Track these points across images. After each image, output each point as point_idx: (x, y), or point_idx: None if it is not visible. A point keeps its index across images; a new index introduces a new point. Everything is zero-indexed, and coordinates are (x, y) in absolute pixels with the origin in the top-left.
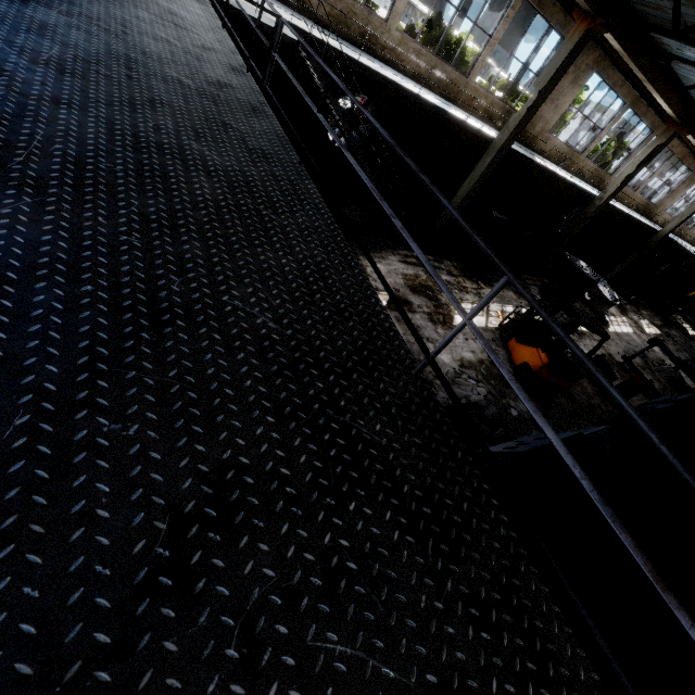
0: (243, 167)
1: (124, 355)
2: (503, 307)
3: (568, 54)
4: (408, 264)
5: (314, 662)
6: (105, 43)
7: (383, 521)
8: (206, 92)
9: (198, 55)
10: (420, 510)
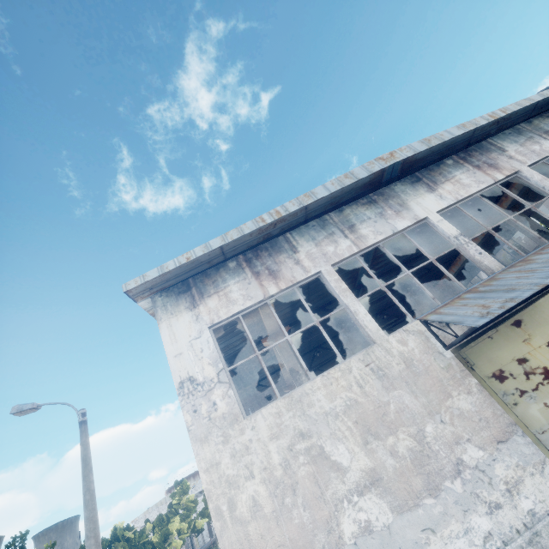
0: None
1: None
2: None
3: None
4: None
5: None
6: None
7: None
8: None
9: None
10: None
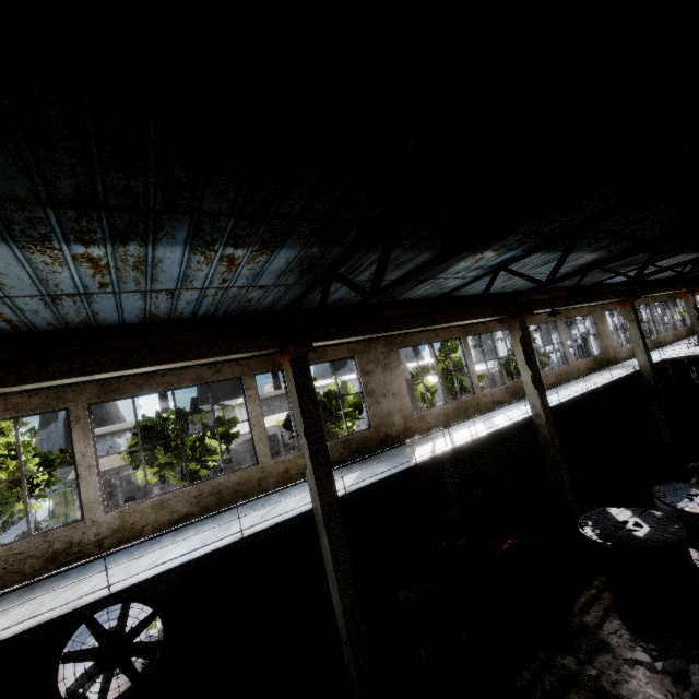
0: None
1: None
2: None
3: (296, 387)
4: None
5: None
6: None
7: None
8: None
9: None
10: None
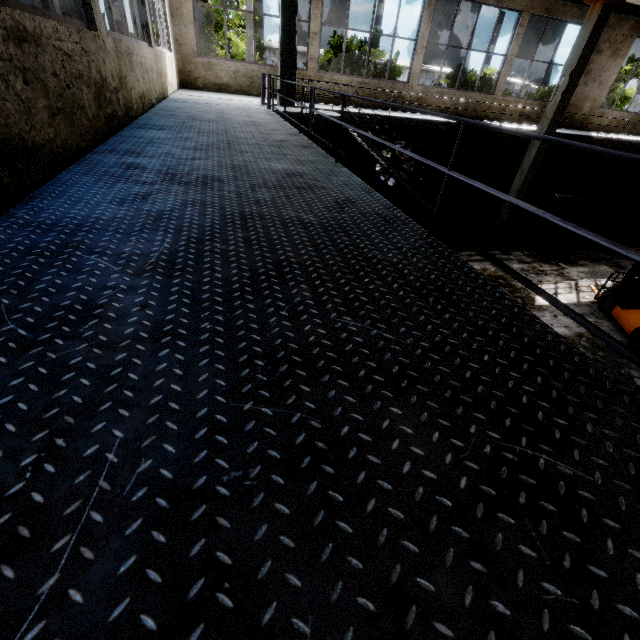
0: (296, 168)
1: (227, 228)
2: (596, 282)
3: (590, 33)
4: (473, 261)
5: (335, 324)
6: (217, 138)
7: (391, 288)
8: (273, 145)
9: (268, 133)
10: (424, 287)
